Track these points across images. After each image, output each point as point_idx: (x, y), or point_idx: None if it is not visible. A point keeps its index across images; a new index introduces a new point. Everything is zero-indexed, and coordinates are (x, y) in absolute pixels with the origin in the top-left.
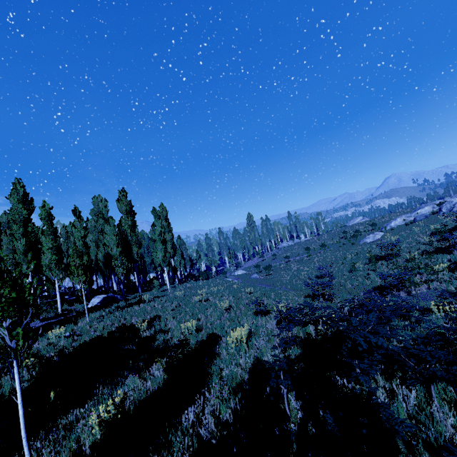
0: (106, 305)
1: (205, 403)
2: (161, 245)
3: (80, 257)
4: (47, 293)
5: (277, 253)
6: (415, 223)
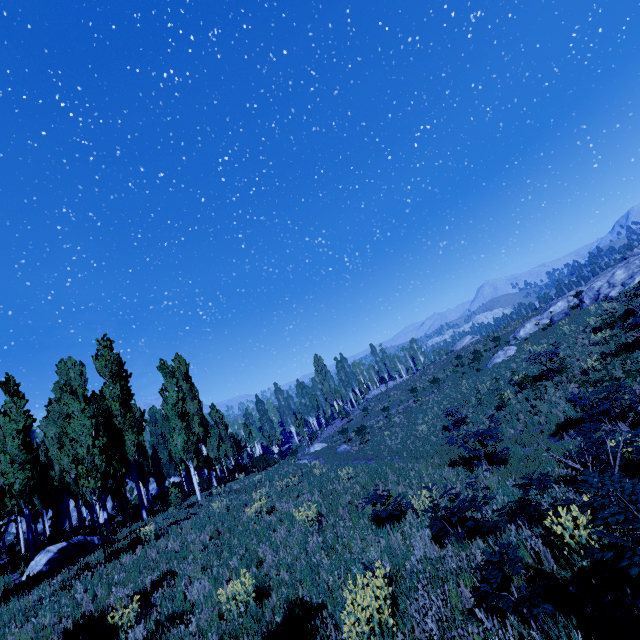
0: (63, 566)
1: None
2: (178, 423)
3: None
4: None
5: (368, 407)
6: (555, 324)
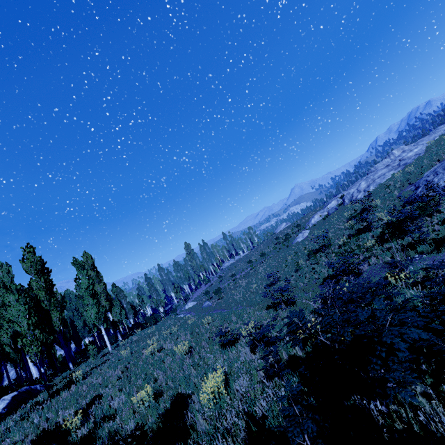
0: (17, 407)
1: None
2: (91, 301)
3: None
4: None
5: (222, 274)
6: (330, 215)
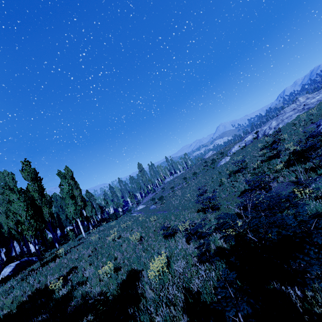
0: (19, 271)
1: None
2: (70, 201)
3: None
4: None
5: (164, 187)
6: (246, 146)
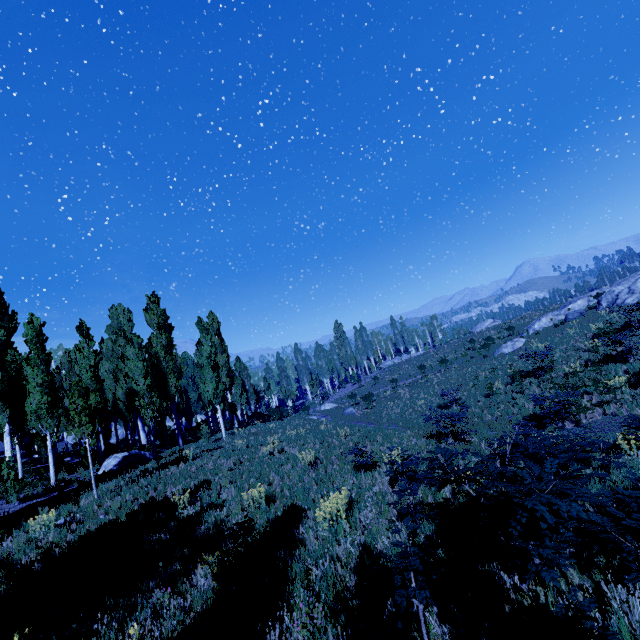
0: (127, 468)
1: (283, 639)
2: (211, 373)
3: (84, 396)
4: (37, 454)
5: (379, 376)
6: (568, 323)
